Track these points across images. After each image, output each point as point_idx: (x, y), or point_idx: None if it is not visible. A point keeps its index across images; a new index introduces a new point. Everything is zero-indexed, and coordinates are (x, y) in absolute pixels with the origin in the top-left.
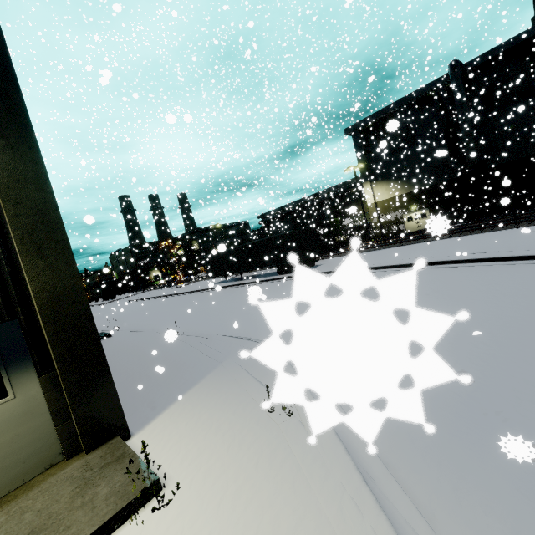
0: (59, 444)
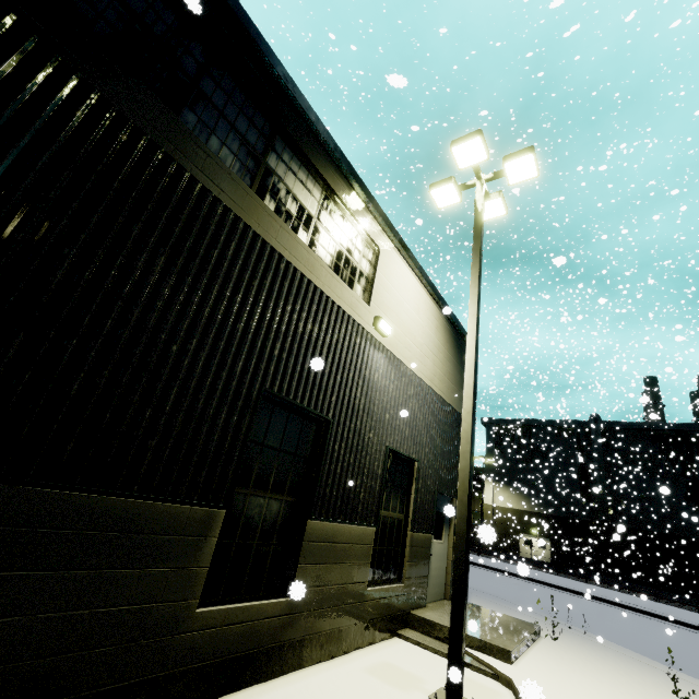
0: (444, 587)
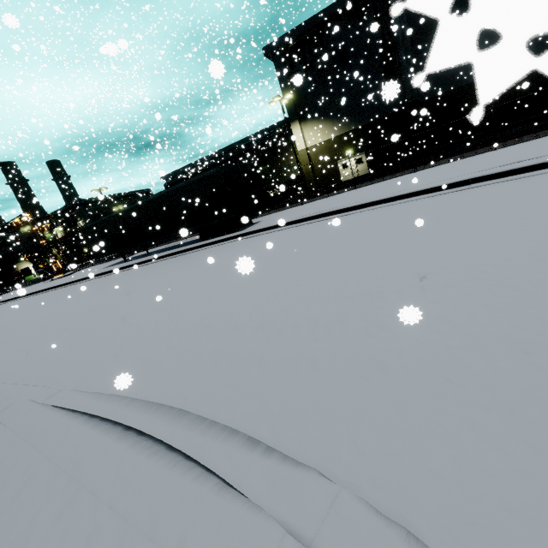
0: None
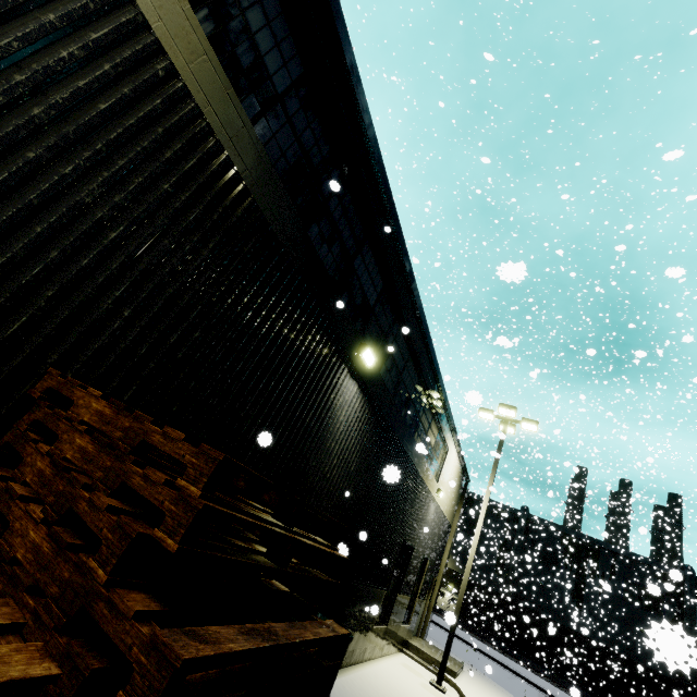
0: (417, 629)
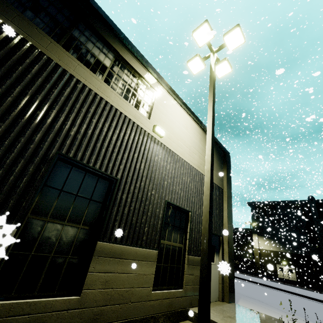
0: (218, 293)
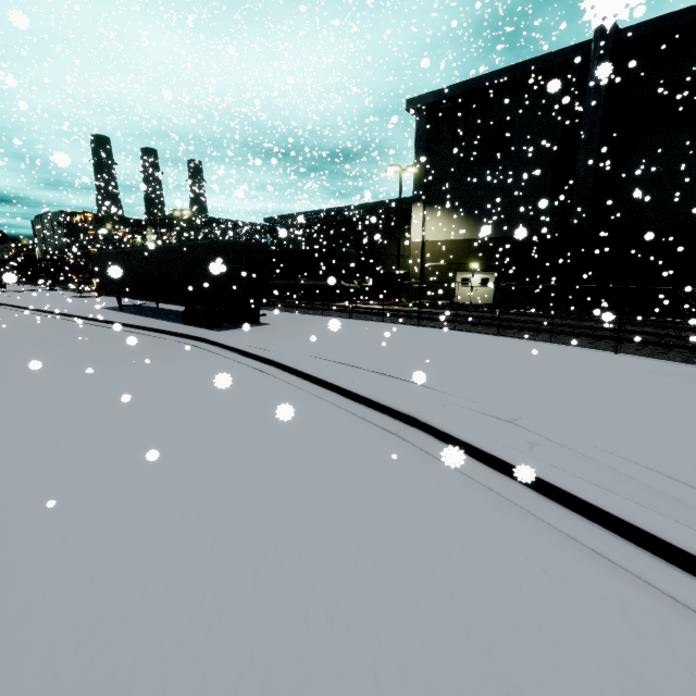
0: None
